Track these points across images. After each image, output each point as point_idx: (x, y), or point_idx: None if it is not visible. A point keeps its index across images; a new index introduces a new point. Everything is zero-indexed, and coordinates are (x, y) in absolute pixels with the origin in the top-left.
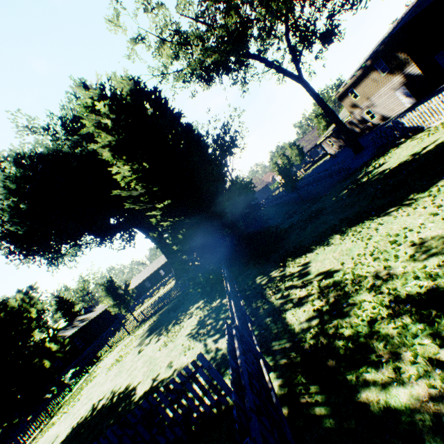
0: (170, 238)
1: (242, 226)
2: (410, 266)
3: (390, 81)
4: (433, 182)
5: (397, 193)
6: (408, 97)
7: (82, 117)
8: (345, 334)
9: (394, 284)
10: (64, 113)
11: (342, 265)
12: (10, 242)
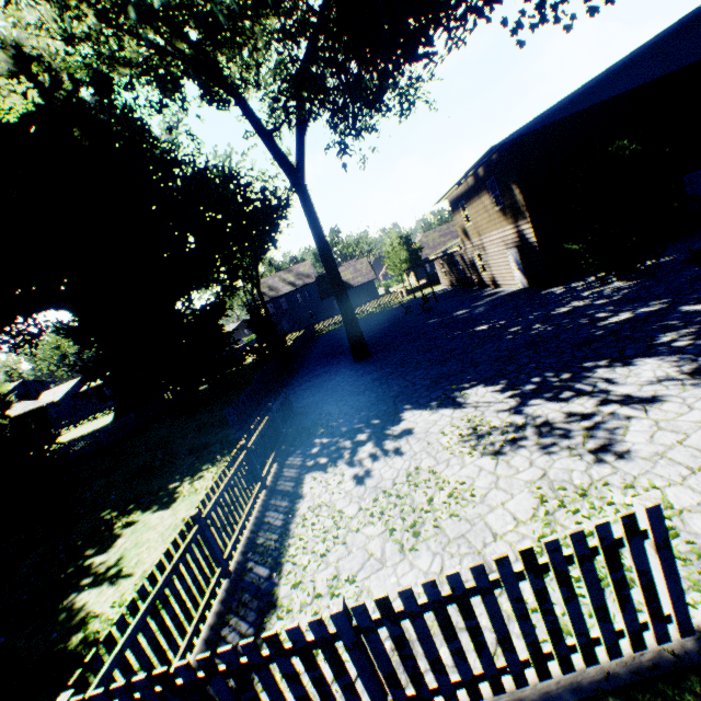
0: None
1: None
2: None
3: (503, 226)
4: None
5: None
6: (520, 271)
7: None
8: None
9: None
10: None
11: None
12: None
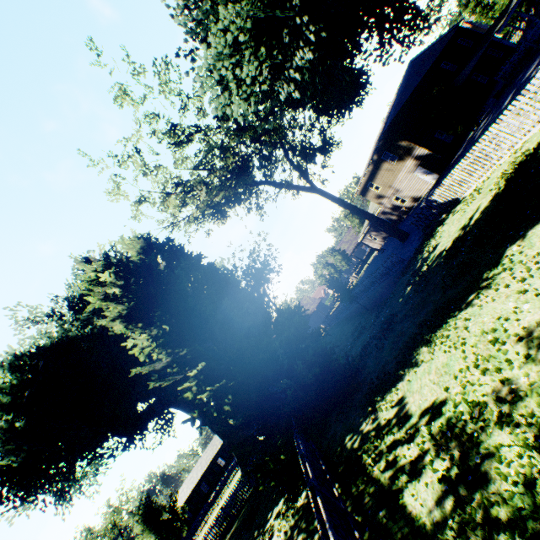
0: (215, 414)
1: (304, 367)
2: (532, 371)
3: (403, 166)
4: (499, 252)
5: (468, 276)
6: (428, 174)
7: (92, 289)
8: (501, 517)
9: (527, 405)
10: (71, 291)
11: (447, 391)
12: (1, 483)
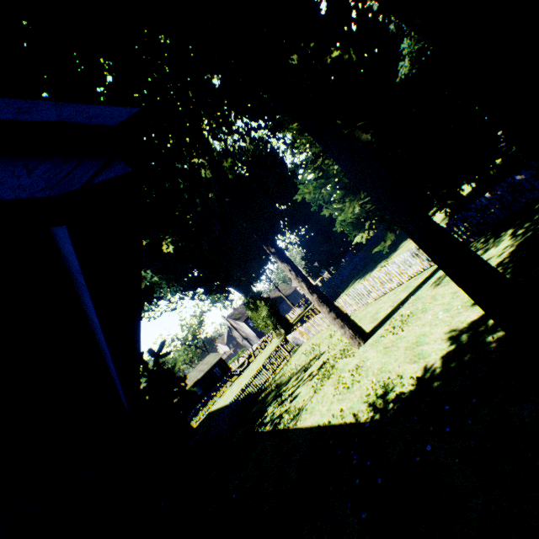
0: None
1: None
2: None
3: None
4: None
5: None
6: None
7: None
8: None
9: None
10: None
11: None
12: None
